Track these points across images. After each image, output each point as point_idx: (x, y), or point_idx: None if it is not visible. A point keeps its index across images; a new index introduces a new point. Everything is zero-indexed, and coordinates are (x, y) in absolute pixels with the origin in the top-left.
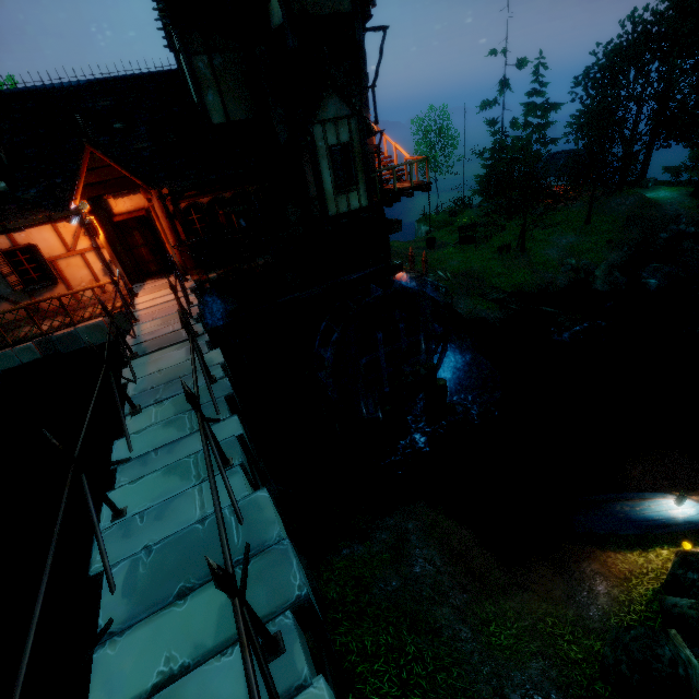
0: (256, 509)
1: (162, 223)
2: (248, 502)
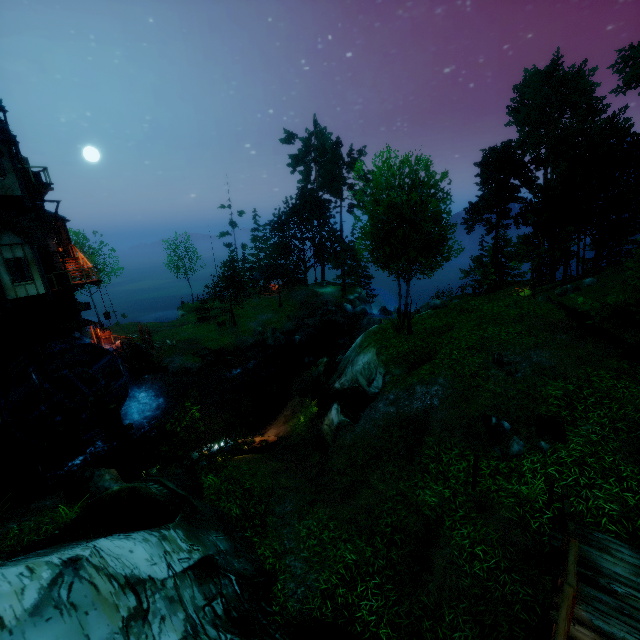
0: None
1: None
2: None
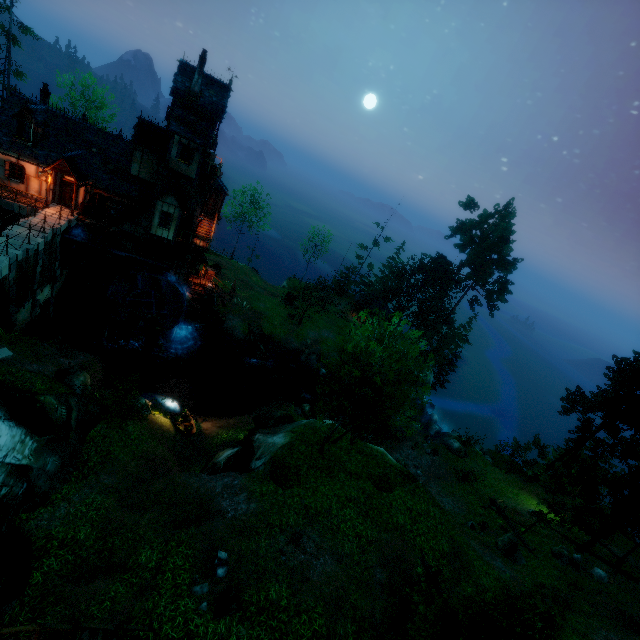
0: (2, 262)
1: (83, 191)
2: (2, 261)
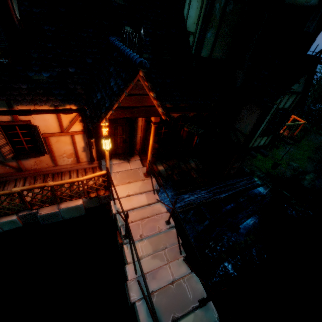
0: None
1: (139, 123)
2: None
